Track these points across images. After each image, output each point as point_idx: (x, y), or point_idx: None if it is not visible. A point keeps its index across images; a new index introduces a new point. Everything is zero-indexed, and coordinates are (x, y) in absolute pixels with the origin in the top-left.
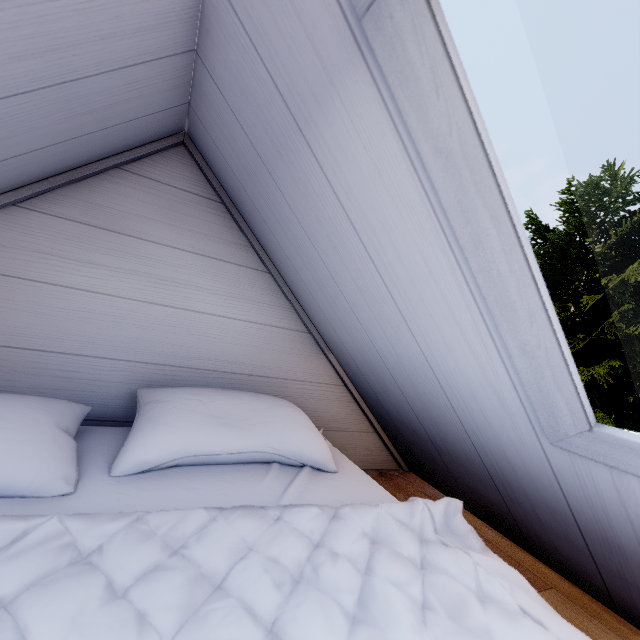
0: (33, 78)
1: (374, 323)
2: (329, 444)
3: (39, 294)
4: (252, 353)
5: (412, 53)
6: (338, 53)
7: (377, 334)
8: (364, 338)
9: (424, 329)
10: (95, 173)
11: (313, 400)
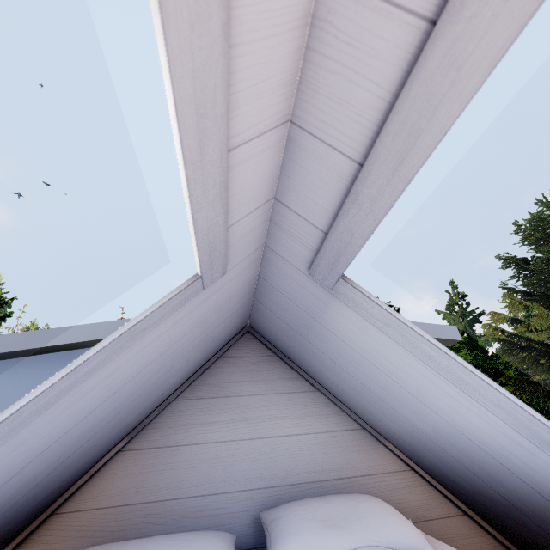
0: (197, 342)
1: (404, 408)
2: (422, 533)
3: (191, 453)
4: (327, 459)
5: (355, 298)
6: (324, 296)
7: (410, 416)
8: (404, 421)
9: (436, 405)
10: (209, 366)
11: (391, 491)
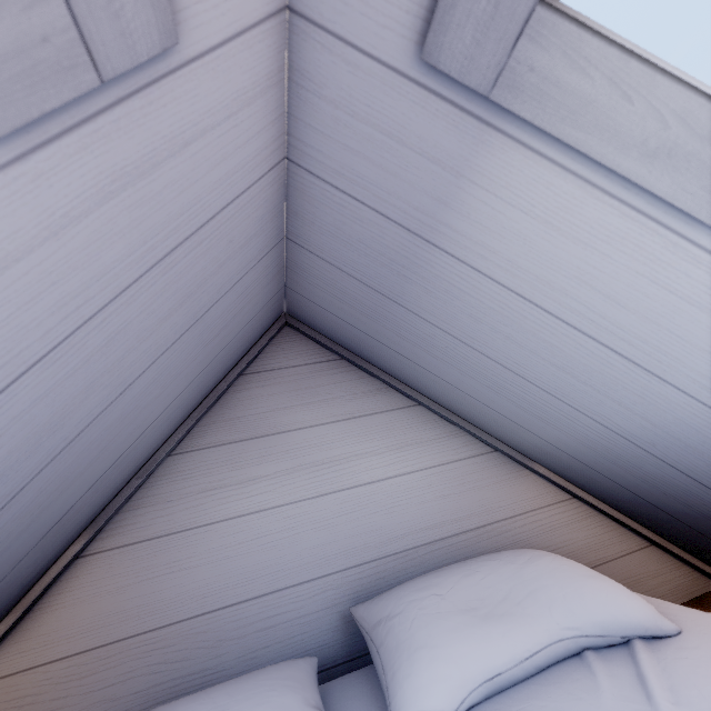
0: (176, 329)
1: (598, 399)
2: None
3: (215, 537)
4: (447, 505)
5: (573, 83)
6: (459, 145)
7: (608, 411)
8: (586, 424)
9: (695, 372)
10: (225, 390)
11: (547, 534)
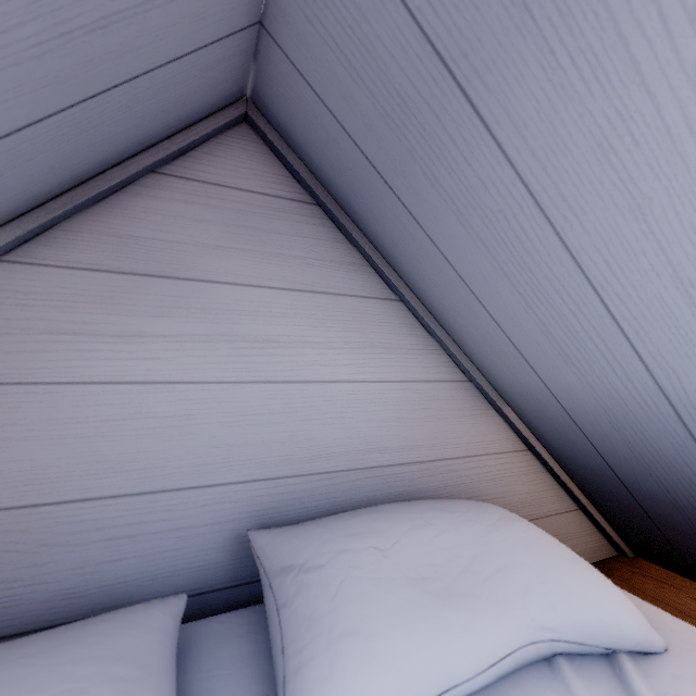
0: None
1: None
2: None
3: (62, 404)
4: (398, 429)
5: None
6: None
7: (692, 367)
8: (632, 378)
9: None
10: (120, 185)
11: (492, 482)
